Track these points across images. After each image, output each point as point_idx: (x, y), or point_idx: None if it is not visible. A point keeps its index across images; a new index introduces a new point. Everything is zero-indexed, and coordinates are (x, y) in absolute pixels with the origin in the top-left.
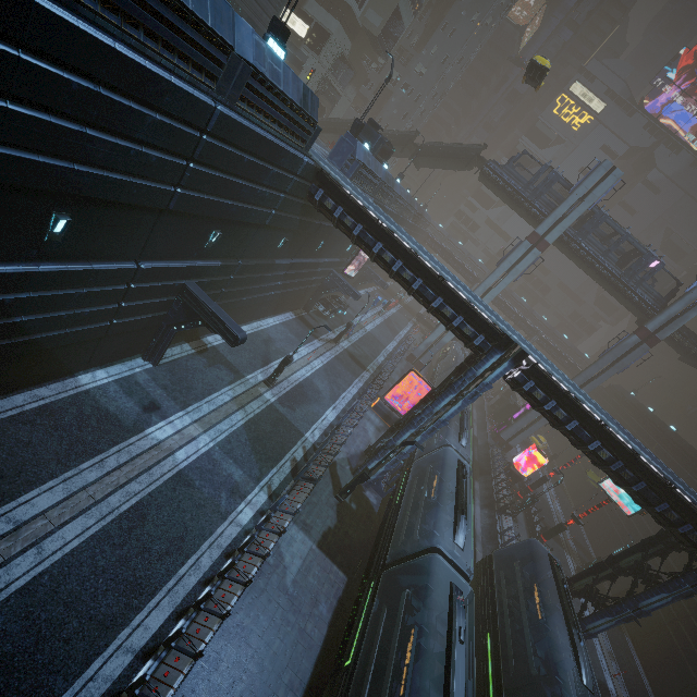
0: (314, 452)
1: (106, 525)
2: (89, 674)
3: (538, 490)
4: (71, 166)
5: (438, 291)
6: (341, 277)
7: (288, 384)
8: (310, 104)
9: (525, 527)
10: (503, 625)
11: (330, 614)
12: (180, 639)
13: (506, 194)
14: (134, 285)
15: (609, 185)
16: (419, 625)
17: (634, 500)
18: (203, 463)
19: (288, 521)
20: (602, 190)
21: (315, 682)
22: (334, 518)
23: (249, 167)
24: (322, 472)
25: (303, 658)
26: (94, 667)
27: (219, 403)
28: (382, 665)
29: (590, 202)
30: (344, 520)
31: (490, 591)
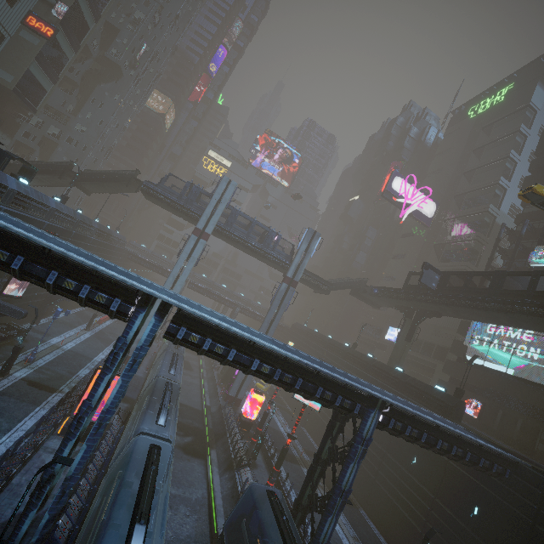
0: None
1: None
2: None
3: (271, 425)
4: None
5: (51, 265)
6: None
7: None
8: None
9: (265, 467)
10: None
11: None
12: None
13: (168, 204)
14: None
15: (232, 191)
16: None
17: (304, 397)
18: None
19: None
20: (229, 194)
21: None
22: None
23: None
24: None
25: None
26: None
27: None
28: None
29: (225, 202)
30: None
31: None
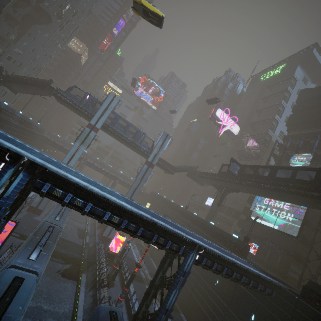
0: None
1: None
2: None
3: (129, 256)
4: None
5: None
6: None
7: None
8: None
9: (120, 286)
10: None
11: None
12: None
13: (71, 106)
14: None
15: (116, 102)
16: None
17: (144, 241)
18: None
19: None
20: (114, 104)
21: None
22: None
23: None
24: None
25: None
26: None
27: None
28: None
29: (111, 109)
30: None
31: None
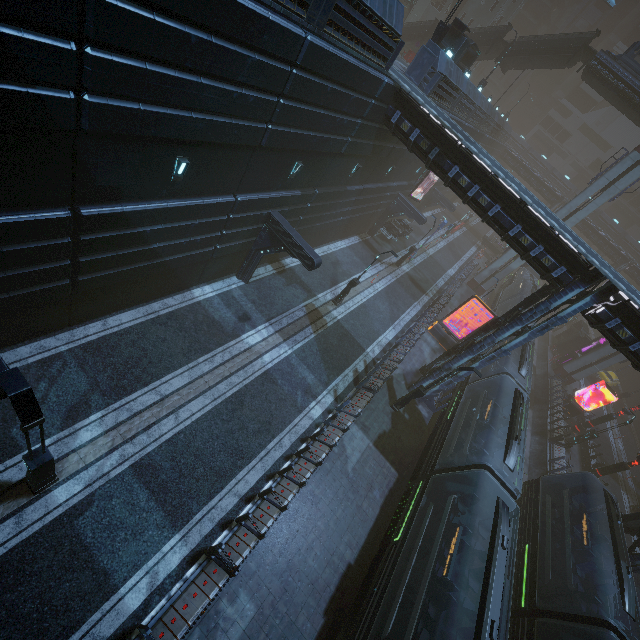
0: (373, 366)
1: (217, 405)
2: (212, 504)
3: (599, 426)
4: (189, 114)
5: (517, 218)
6: (407, 200)
7: (352, 304)
8: (395, 15)
9: (578, 459)
10: (543, 541)
11: (382, 499)
12: (270, 494)
13: (617, 93)
14: (232, 216)
15: None
16: (464, 526)
17: None
18: (283, 366)
19: (350, 421)
20: None
21: (368, 546)
22: (389, 424)
23: (331, 95)
24: (381, 384)
25: (359, 527)
26: (215, 500)
27: (295, 317)
28: (426, 548)
29: None
30: (398, 426)
31: (533, 510)
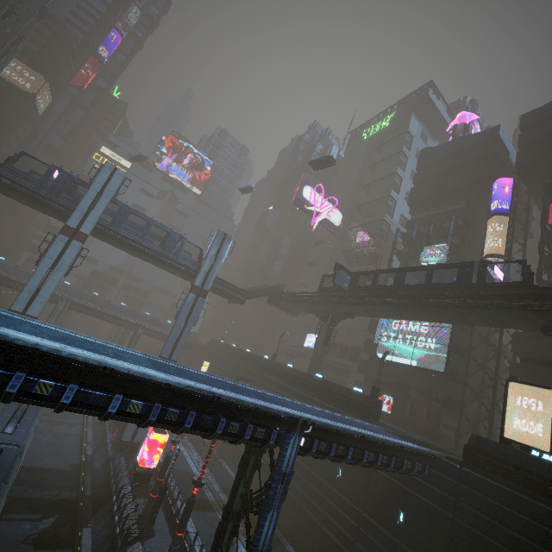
0: None
1: None
2: None
3: (180, 467)
4: None
5: None
6: None
7: None
8: None
9: (167, 531)
10: None
11: None
12: None
13: (20, 193)
14: None
15: (119, 182)
16: None
17: (202, 435)
18: None
19: None
20: (115, 185)
21: None
22: None
23: None
24: None
25: None
26: None
27: None
28: None
29: (109, 195)
30: None
31: None
